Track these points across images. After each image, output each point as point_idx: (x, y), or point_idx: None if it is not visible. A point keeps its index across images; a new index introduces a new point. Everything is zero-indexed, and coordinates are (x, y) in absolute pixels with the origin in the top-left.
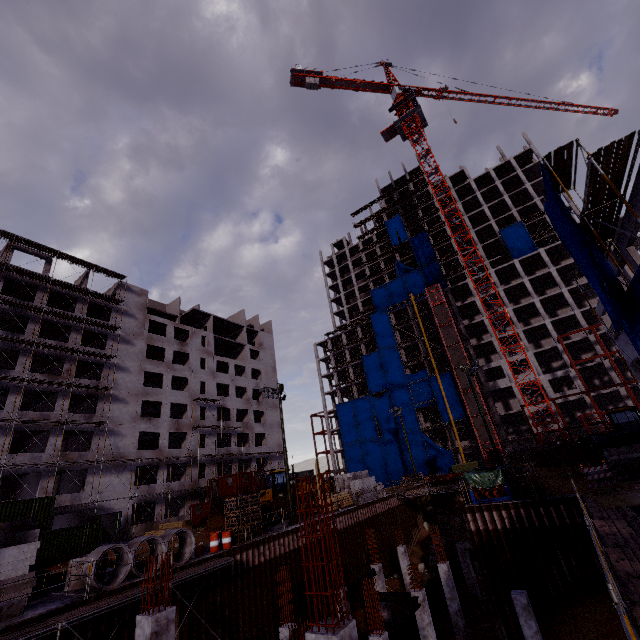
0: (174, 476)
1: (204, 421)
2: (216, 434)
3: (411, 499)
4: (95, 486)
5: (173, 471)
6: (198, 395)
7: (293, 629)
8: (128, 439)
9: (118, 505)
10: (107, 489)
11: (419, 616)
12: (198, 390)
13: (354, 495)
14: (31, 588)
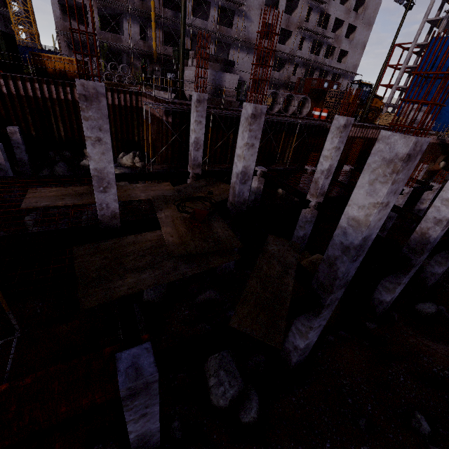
0: (275, 68)
1: (307, 24)
2: (312, 40)
3: (446, 143)
4: (234, 59)
5: (275, 64)
6: None
7: (351, 169)
8: (254, 26)
9: (245, 77)
10: (240, 63)
11: (426, 194)
12: None
13: (407, 123)
14: (235, 99)
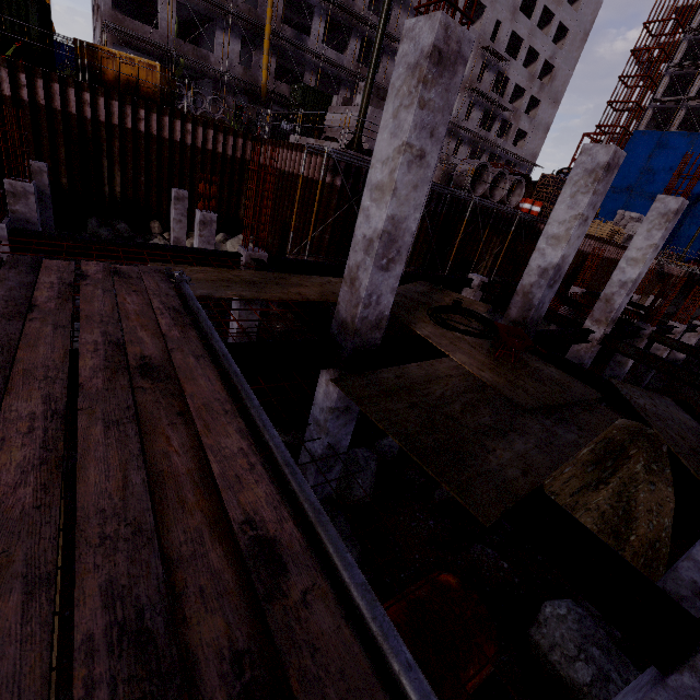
0: None
1: (479, 86)
2: (483, 109)
3: (664, 272)
4: None
5: None
6: (486, 42)
7: (583, 292)
8: None
9: None
10: None
11: (687, 337)
12: (489, 34)
13: (623, 237)
14: None
